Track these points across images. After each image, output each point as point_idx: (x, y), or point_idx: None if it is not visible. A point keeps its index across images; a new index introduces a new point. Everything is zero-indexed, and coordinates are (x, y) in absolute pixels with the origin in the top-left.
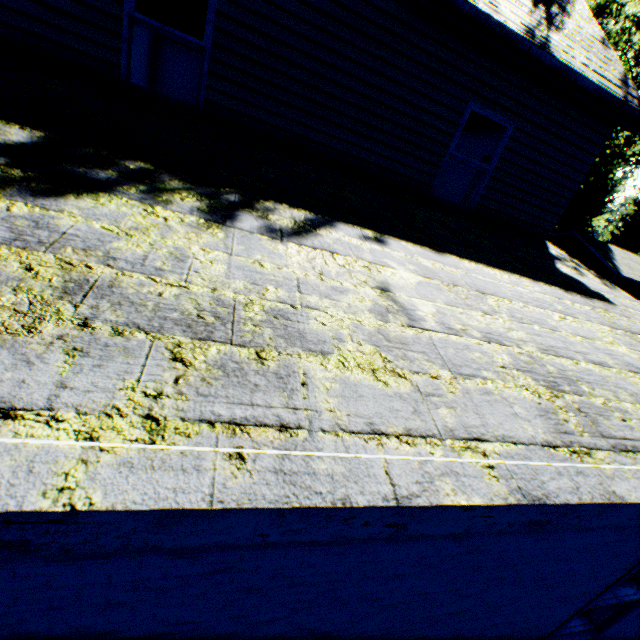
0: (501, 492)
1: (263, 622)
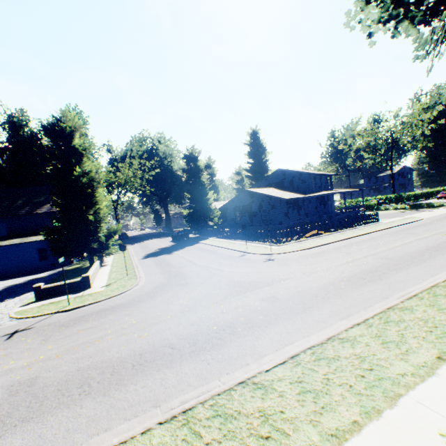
0: (10, 244)
1: (4, 256)
